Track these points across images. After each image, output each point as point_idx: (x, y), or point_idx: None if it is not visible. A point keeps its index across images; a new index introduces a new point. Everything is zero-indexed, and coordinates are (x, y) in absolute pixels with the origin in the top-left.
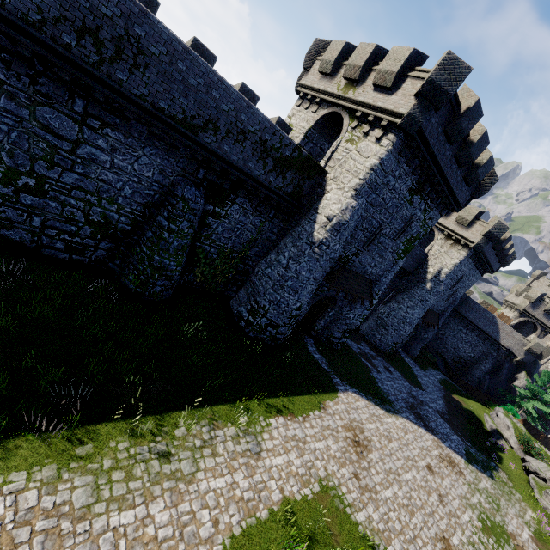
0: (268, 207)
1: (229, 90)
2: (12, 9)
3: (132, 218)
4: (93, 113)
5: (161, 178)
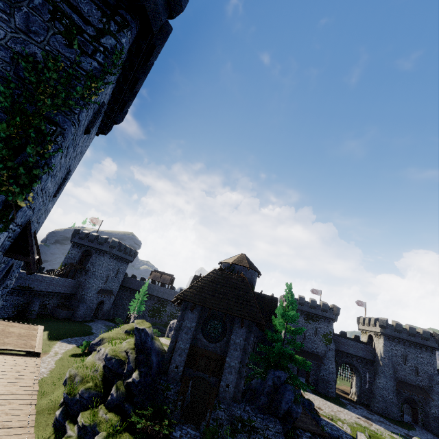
0: None
1: None
2: None
3: None
4: None
5: None
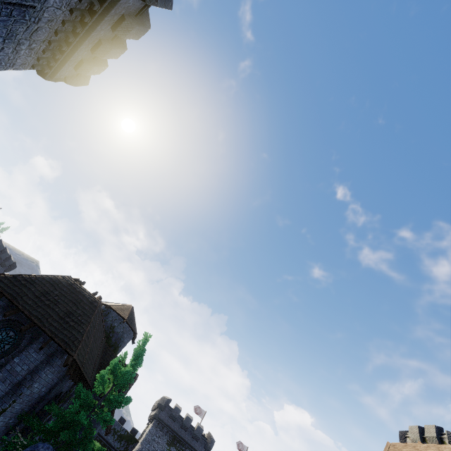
0: None
1: None
2: None
3: None
4: None
5: None
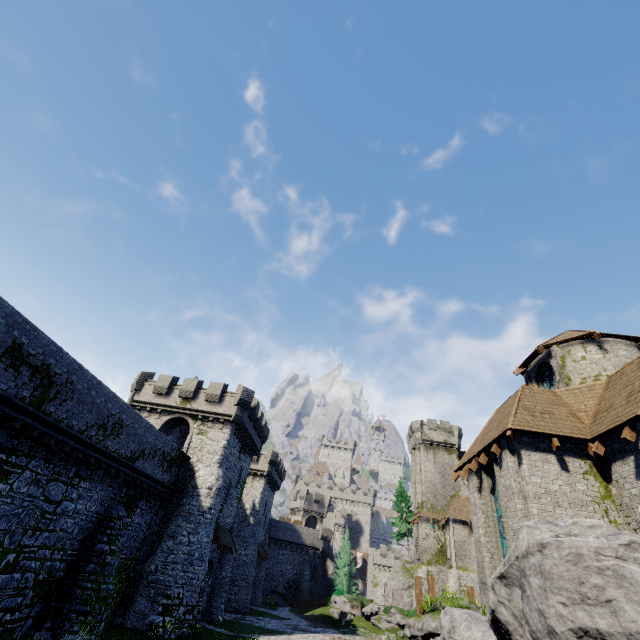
0: (158, 501)
1: (153, 430)
2: (75, 428)
3: (69, 561)
4: (82, 473)
5: (100, 507)
